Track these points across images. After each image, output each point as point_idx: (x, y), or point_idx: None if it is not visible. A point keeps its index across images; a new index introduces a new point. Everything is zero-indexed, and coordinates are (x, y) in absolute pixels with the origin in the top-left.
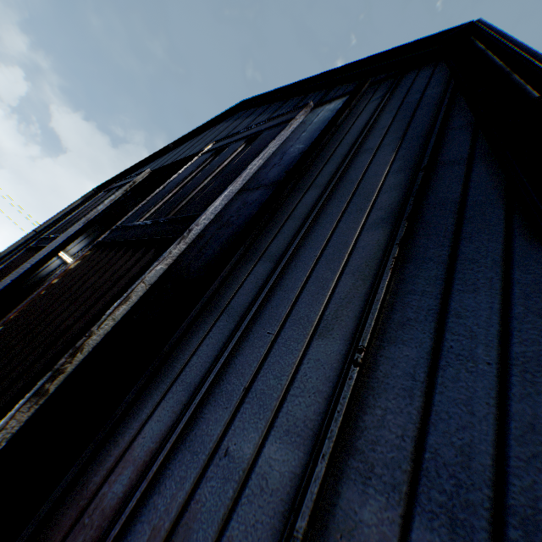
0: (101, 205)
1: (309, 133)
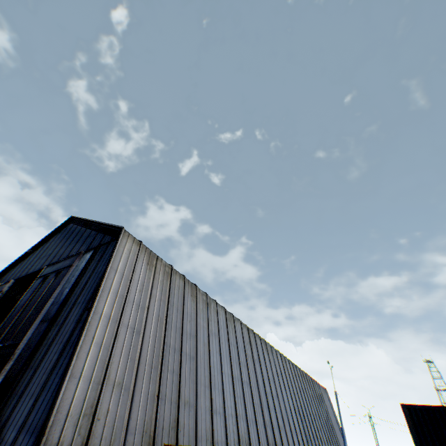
0: None
1: (74, 279)
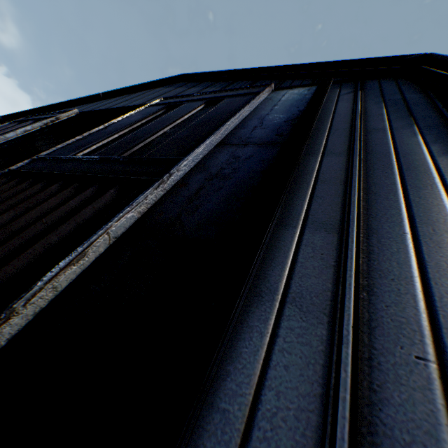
0: (11, 132)
1: (284, 107)
